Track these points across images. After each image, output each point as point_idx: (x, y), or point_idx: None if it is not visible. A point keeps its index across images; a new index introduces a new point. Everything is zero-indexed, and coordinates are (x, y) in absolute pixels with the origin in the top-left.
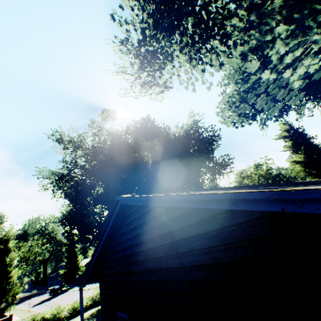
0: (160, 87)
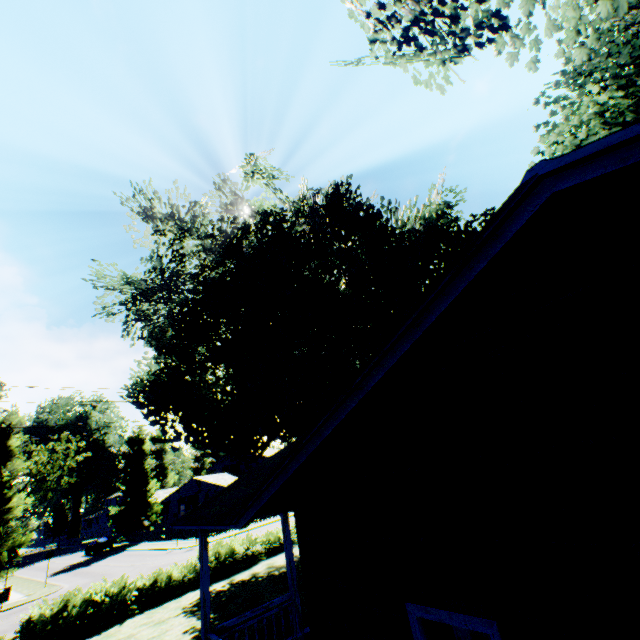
0: (445, 50)
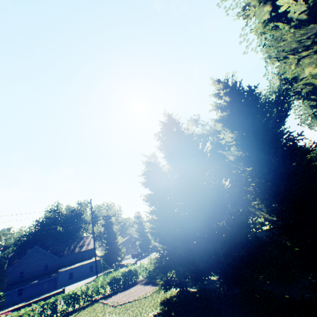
0: None
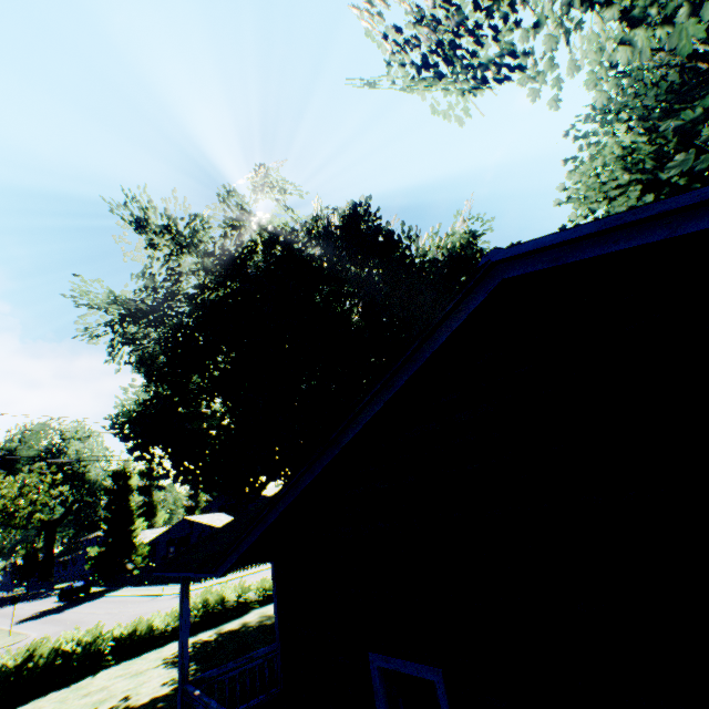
0: (465, 80)
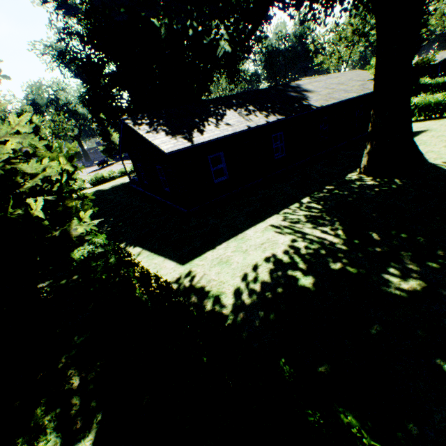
0: None
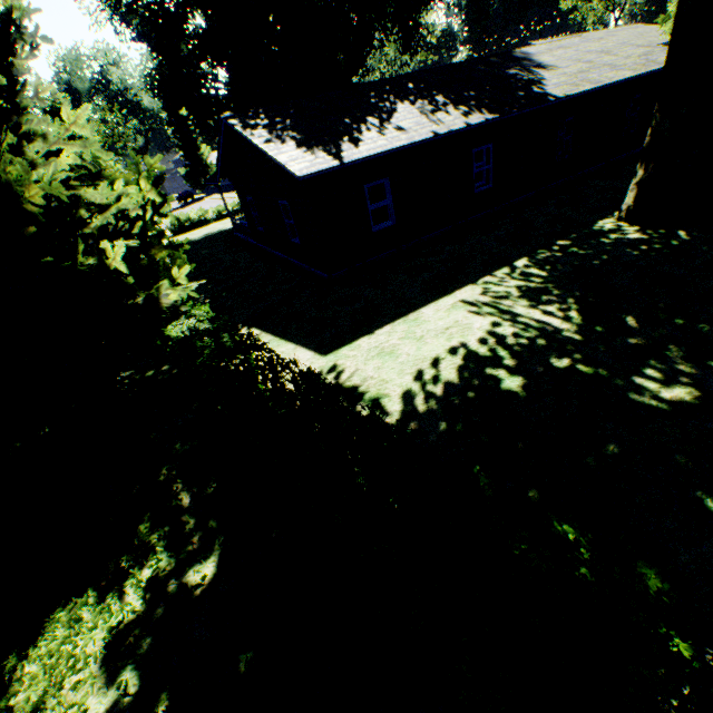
0: None
